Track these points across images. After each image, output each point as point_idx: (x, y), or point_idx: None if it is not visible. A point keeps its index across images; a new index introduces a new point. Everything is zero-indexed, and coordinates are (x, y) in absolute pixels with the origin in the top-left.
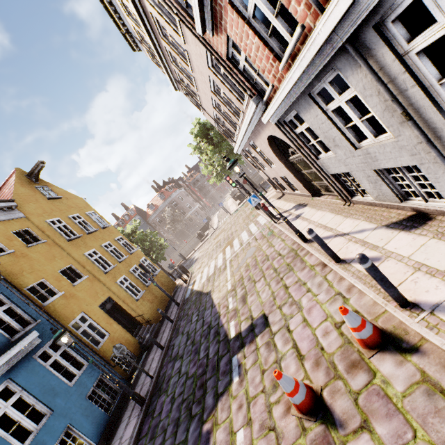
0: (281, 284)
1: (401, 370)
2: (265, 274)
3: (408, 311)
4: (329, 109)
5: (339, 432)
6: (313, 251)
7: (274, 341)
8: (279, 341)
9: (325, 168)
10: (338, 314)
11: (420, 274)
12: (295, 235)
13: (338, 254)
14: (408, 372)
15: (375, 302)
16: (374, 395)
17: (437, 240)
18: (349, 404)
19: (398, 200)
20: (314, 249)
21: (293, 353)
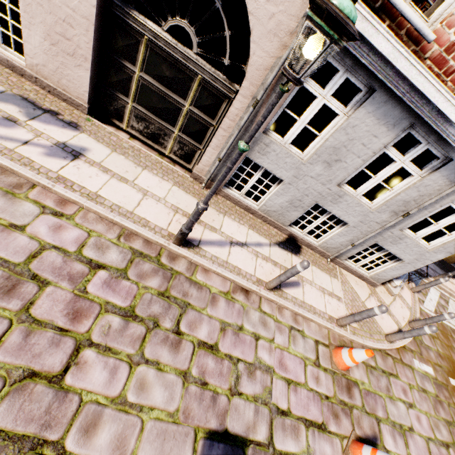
0: (191, 344)
1: (360, 369)
2: (92, 334)
3: (342, 327)
4: (387, 150)
5: (379, 444)
6: (217, 267)
7: (281, 451)
8: (288, 443)
9: (255, 148)
10: (309, 352)
11: (327, 297)
12: (125, 216)
13: (260, 276)
14: (361, 367)
15: (319, 325)
16: (366, 397)
17: (316, 268)
18: (367, 418)
19: (287, 224)
20: (215, 264)
21: (315, 433)
